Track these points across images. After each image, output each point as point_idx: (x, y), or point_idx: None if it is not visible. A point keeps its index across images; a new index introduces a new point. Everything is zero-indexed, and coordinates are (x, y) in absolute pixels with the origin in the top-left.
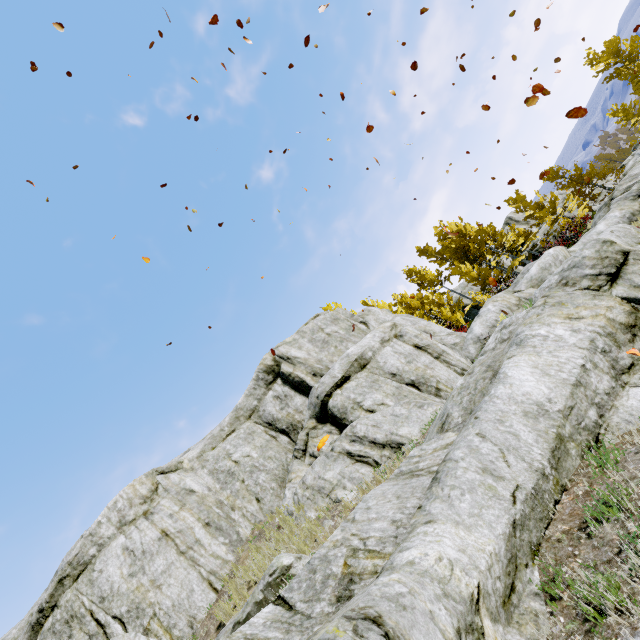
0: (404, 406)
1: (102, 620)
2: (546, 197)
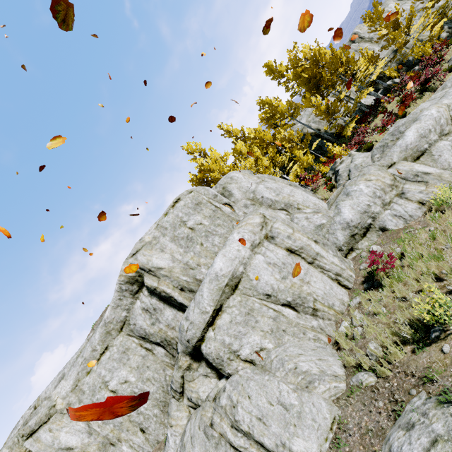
0: (290, 377)
1: None
2: (385, 3)
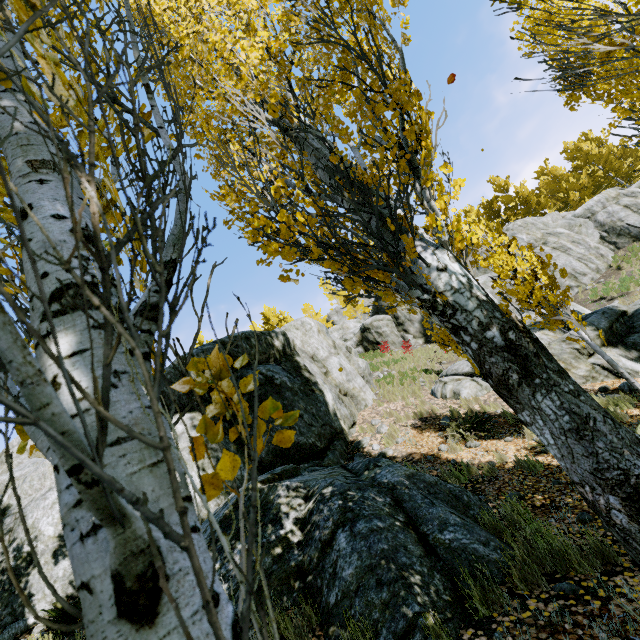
0: None
1: None
2: None
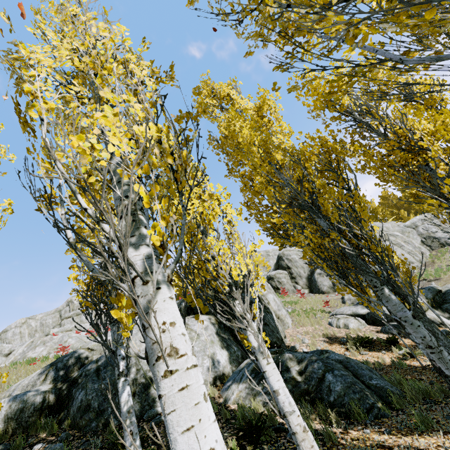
0: None
1: (4, 341)
2: None
